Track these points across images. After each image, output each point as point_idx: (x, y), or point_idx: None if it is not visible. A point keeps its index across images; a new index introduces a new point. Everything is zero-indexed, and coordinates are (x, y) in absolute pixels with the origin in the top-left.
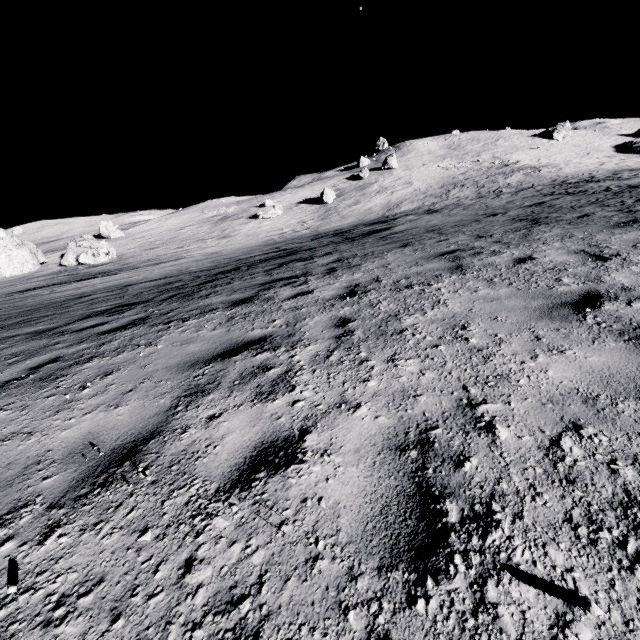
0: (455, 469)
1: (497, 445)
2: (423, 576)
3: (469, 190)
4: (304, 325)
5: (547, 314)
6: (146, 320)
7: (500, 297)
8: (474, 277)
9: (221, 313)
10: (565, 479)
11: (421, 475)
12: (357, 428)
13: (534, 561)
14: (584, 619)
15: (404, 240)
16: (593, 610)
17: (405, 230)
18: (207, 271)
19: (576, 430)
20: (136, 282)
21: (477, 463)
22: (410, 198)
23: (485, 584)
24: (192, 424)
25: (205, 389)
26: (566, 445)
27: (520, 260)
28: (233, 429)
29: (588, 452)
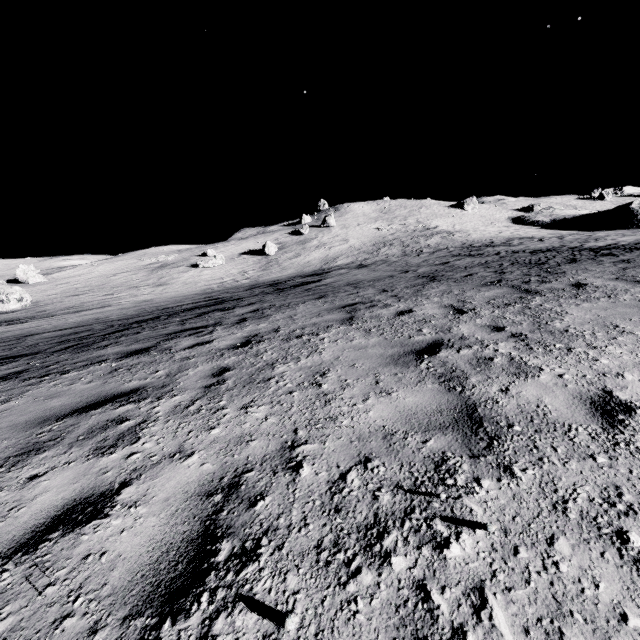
0: (247, 509)
1: (295, 482)
2: (164, 619)
3: (396, 249)
4: (183, 375)
5: (395, 361)
6: (21, 374)
7: (367, 346)
8: (357, 328)
9: (108, 364)
10: (334, 509)
11: (214, 518)
12: (178, 477)
13: (271, 589)
14: (285, 637)
15: (323, 292)
16: (287, 625)
17: (331, 283)
18: (125, 320)
19: (365, 463)
20: (41, 331)
21: (269, 501)
22: (346, 253)
23: (217, 618)
24: (7, 486)
25: (42, 447)
26: (351, 478)
27: (401, 313)
28: (50, 488)
29: (364, 482)
